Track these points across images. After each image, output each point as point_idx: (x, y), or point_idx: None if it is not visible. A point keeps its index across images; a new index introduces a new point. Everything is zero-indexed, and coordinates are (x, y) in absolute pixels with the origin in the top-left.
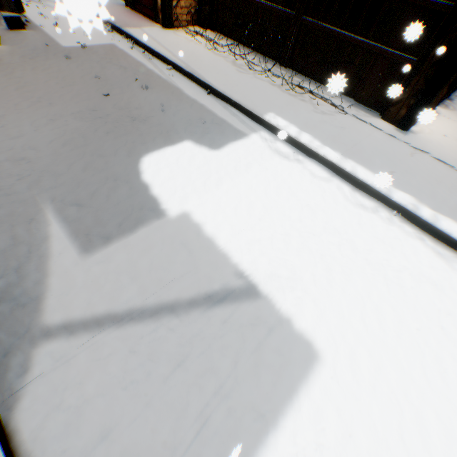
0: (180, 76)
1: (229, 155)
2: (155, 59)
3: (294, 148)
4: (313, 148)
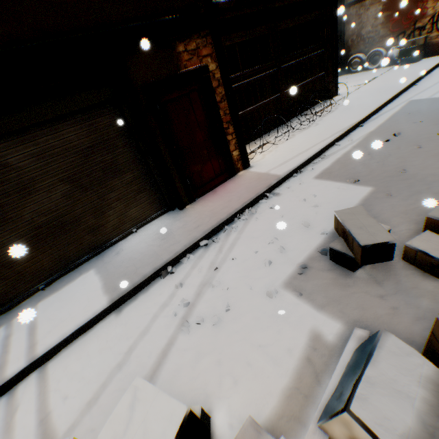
0: (344, 139)
1: (434, 101)
2: (323, 155)
3: (393, 101)
4: (396, 93)
